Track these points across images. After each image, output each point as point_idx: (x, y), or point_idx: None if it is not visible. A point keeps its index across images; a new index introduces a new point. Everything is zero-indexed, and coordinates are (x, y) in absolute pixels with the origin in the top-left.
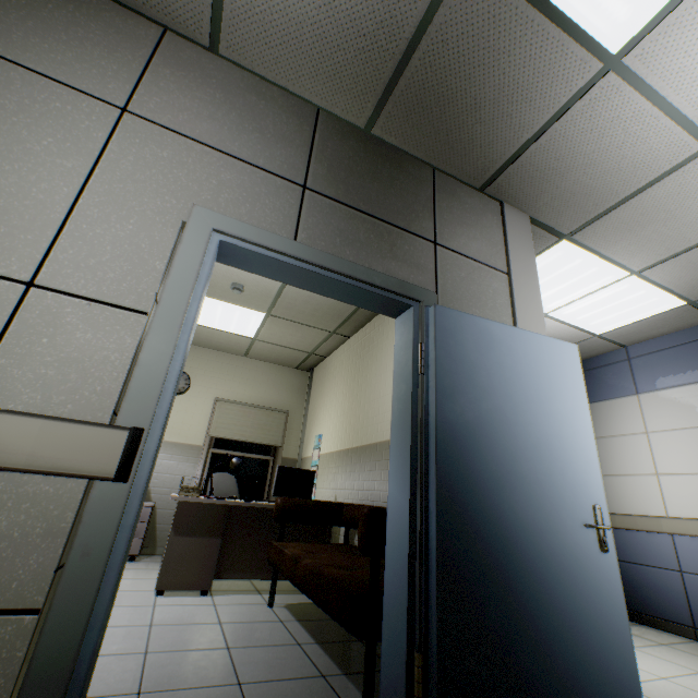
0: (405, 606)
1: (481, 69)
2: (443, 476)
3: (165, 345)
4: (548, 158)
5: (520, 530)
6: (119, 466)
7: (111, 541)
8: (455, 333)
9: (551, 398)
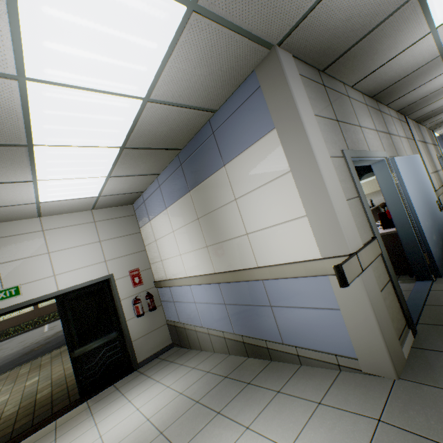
0: None
1: None
2: None
3: None
4: None
5: None
6: None
7: None
8: None
9: None
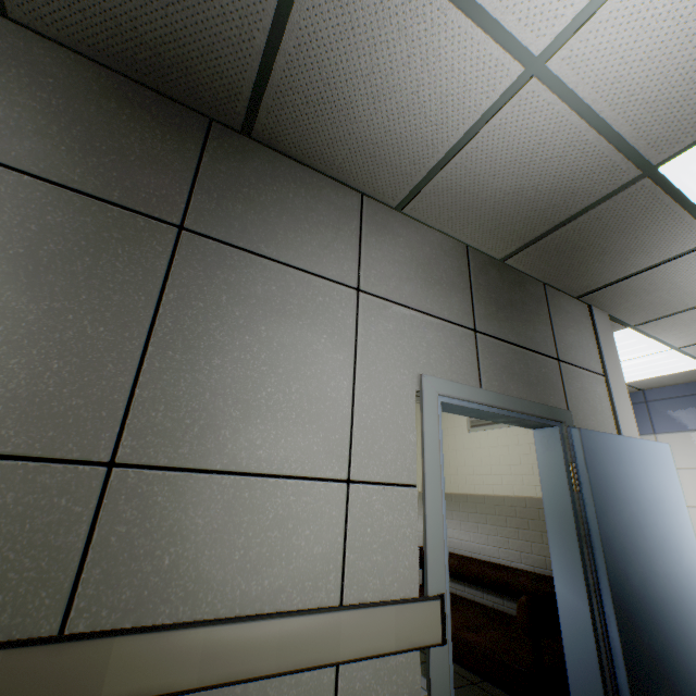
0: (601, 695)
1: (619, 234)
2: (613, 585)
3: (437, 514)
4: (642, 283)
5: (664, 620)
6: (442, 631)
7: (449, 694)
8: (596, 452)
9: (662, 498)
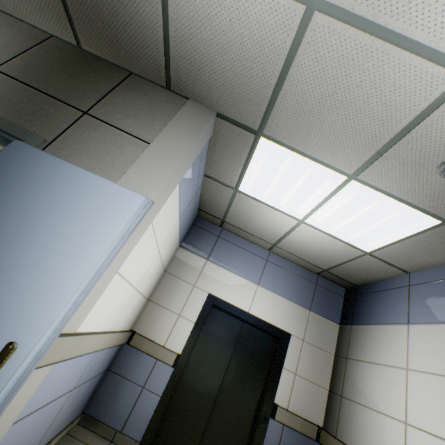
0: None
1: None
2: None
3: None
4: (189, 50)
5: None
6: None
7: None
8: (14, 160)
9: (65, 229)
